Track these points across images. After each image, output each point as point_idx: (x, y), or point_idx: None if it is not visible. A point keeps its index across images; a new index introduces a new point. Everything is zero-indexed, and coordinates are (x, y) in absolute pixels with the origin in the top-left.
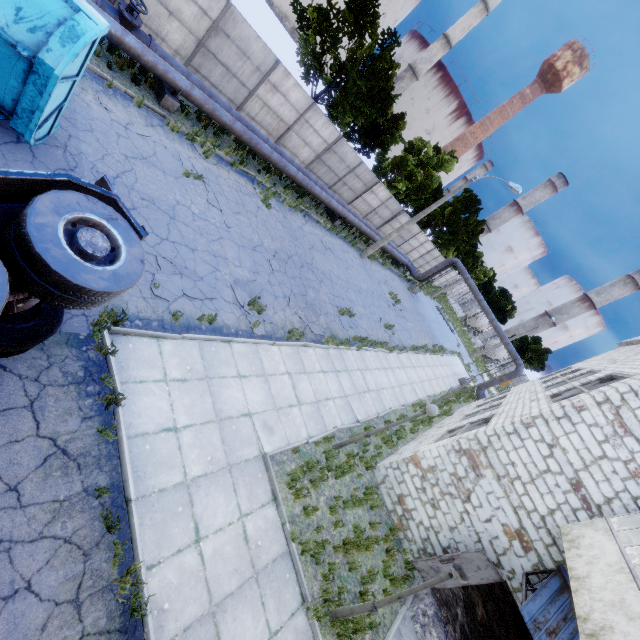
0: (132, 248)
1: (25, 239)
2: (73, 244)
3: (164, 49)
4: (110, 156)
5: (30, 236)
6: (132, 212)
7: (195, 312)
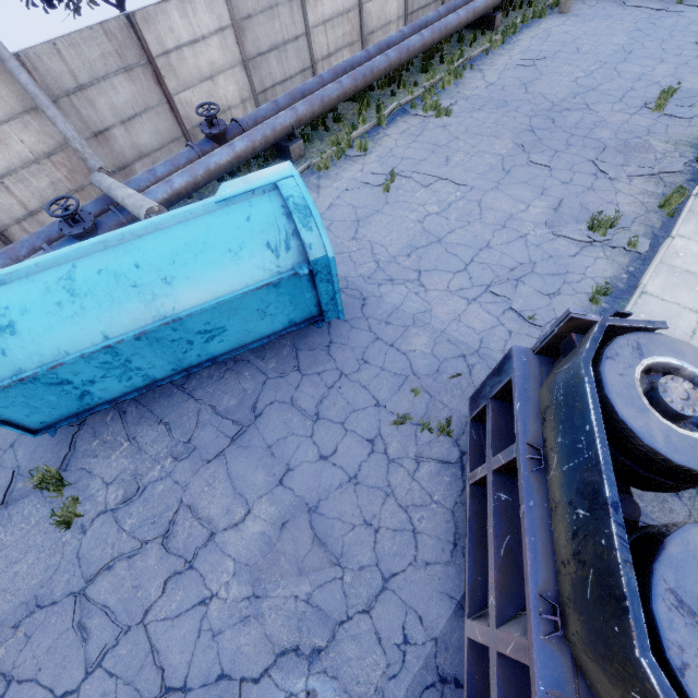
0: (684, 354)
1: (680, 471)
2: (670, 419)
3: (247, 114)
4: (351, 254)
5: (686, 466)
6: (423, 277)
7: (578, 300)
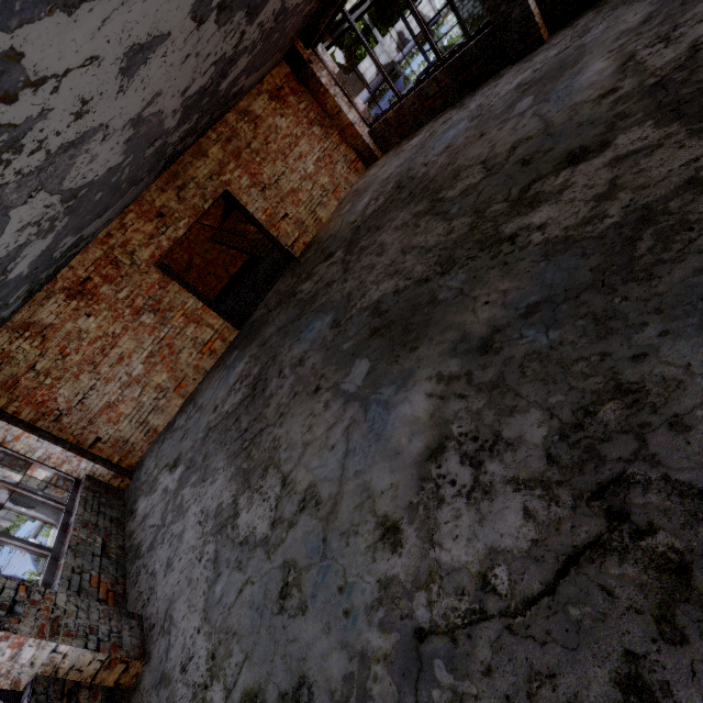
0: None
1: None
2: None
3: None
4: None
5: None
6: None
7: None
